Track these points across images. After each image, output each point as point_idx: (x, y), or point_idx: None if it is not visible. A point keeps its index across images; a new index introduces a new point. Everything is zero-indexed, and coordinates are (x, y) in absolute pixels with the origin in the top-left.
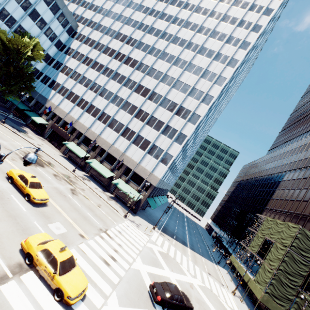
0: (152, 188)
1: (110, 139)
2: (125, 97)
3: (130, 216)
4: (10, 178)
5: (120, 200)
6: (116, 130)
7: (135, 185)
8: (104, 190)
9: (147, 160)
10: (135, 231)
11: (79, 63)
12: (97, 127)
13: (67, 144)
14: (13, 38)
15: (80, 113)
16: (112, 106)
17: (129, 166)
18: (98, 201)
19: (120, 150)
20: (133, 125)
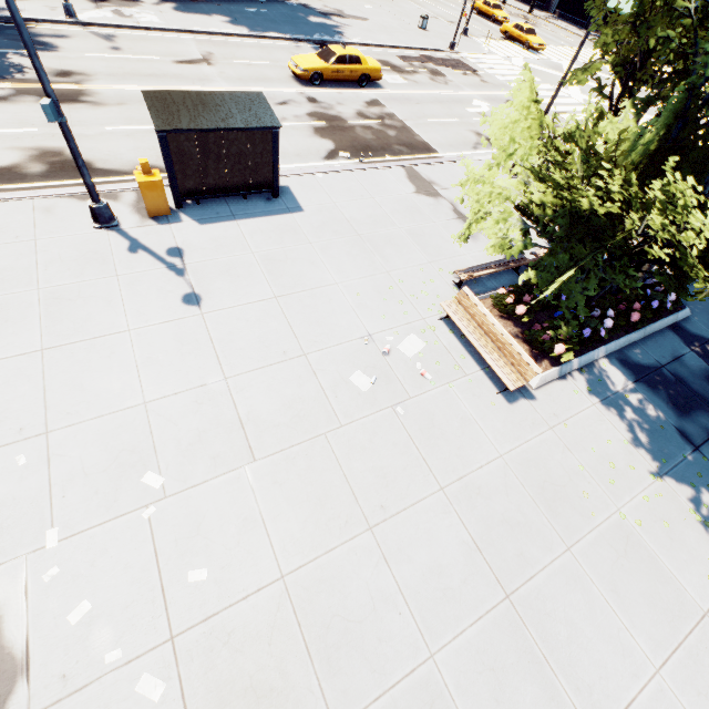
0: None
1: None
2: None
3: None
4: (476, 11)
5: None
6: None
7: None
8: (582, 29)
9: None
10: None
11: None
12: None
13: None
14: None
15: None
16: None
17: None
18: (566, 35)
19: None
20: None
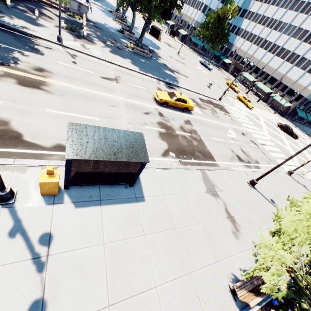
0: (303, 99)
1: (275, 66)
2: (299, 24)
3: (277, 115)
4: (227, 84)
5: (273, 108)
6: (281, 57)
7: (288, 98)
8: (263, 102)
9: (305, 77)
10: (278, 119)
11: (261, 4)
12: (266, 58)
13: (243, 74)
14: (222, 9)
15: (254, 50)
16: (283, 37)
17: (286, 84)
18: (258, 103)
19: (281, 73)
20: (300, 50)
